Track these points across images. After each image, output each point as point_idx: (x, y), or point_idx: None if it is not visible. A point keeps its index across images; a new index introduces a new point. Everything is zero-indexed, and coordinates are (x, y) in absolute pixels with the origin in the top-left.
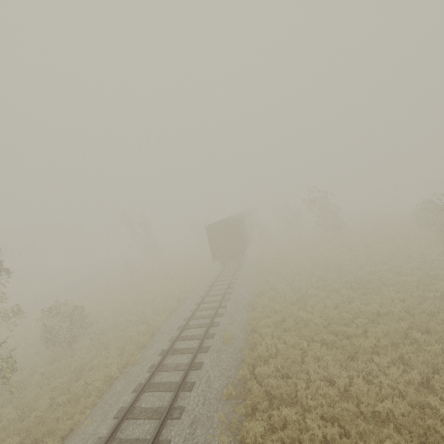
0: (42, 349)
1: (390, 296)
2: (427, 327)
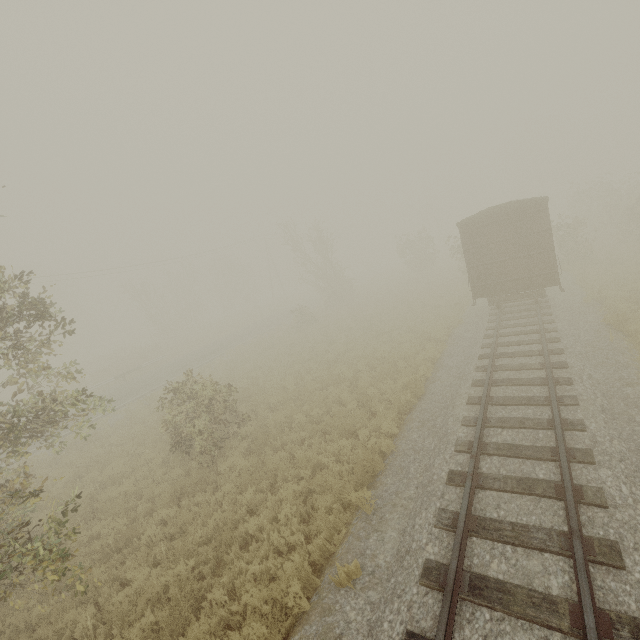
0: (172, 458)
1: None
2: None
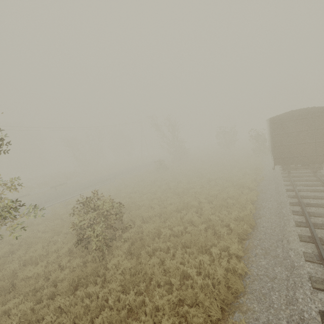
0: (75, 249)
1: None
2: None
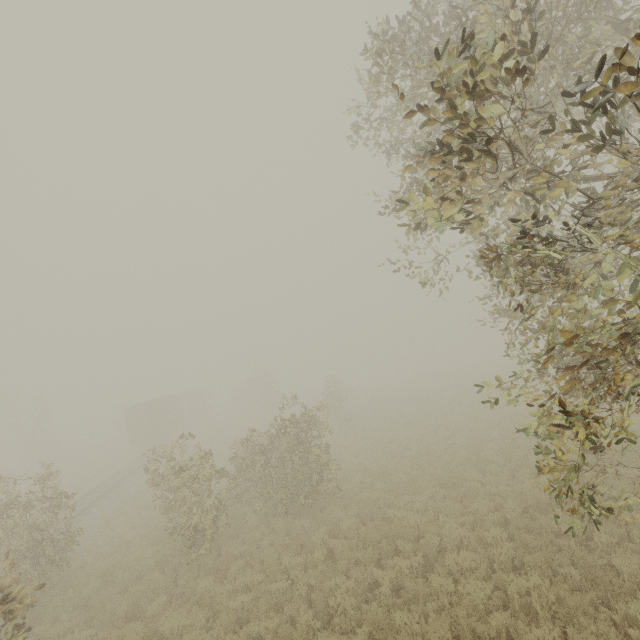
0: None
1: None
2: None
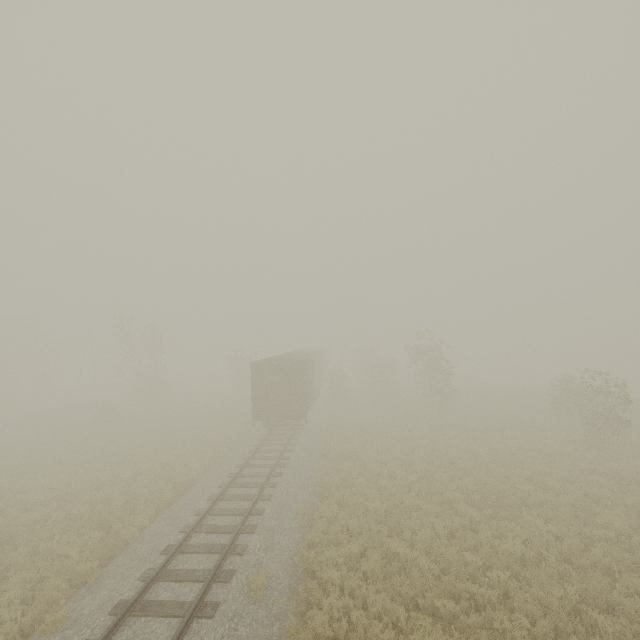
0: None
1: (536, 526)
2: (607, 599)
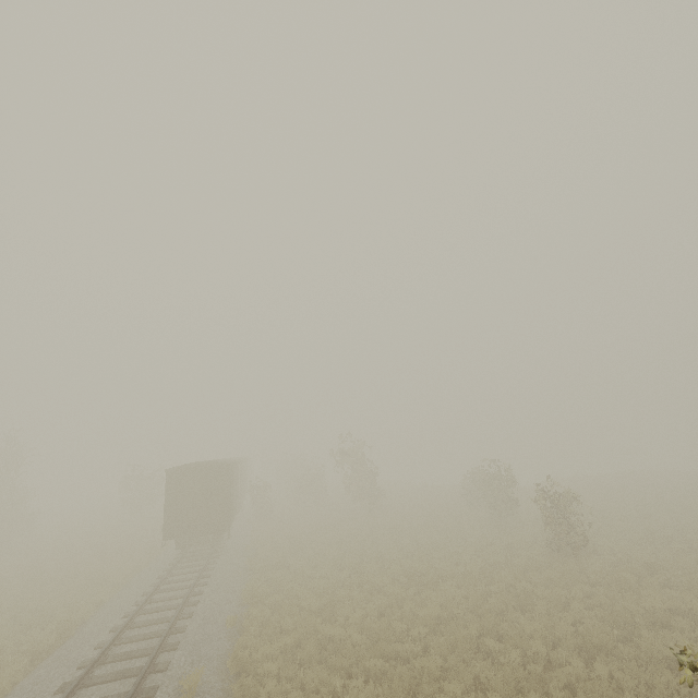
0: None
1: (451, 594)
2: (498, 631)
